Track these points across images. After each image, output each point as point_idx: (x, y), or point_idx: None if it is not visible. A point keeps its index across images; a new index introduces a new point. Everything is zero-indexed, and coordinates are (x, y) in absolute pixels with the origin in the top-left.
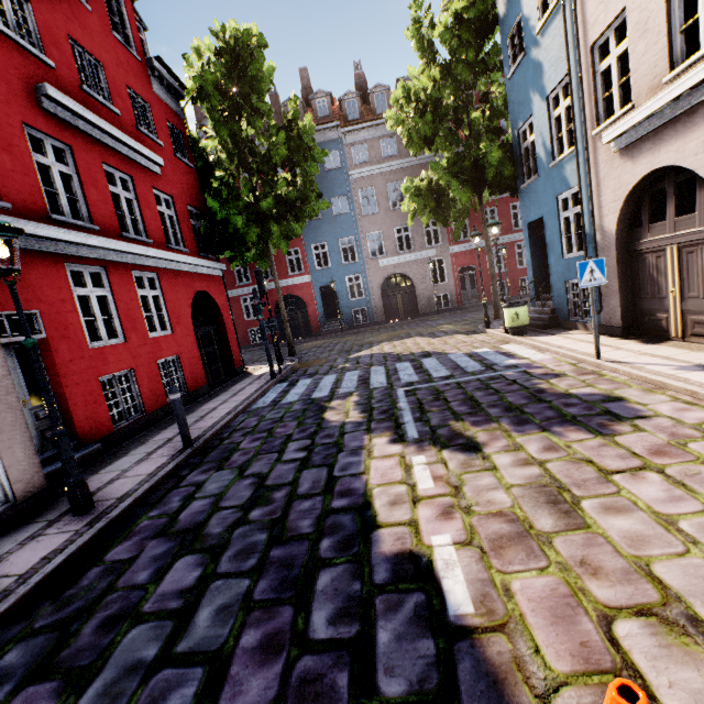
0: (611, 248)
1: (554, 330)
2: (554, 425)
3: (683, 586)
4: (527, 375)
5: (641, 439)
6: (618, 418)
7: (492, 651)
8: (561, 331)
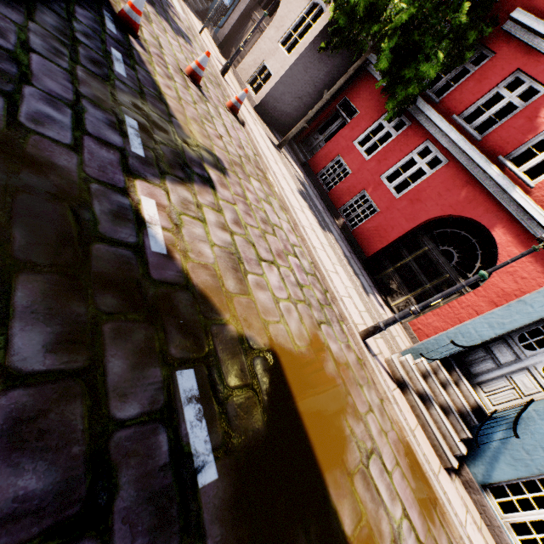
0: (247, 2)
1: (199, 18)
2: (163, 18)
3: (163, 43)
4: (168, 6)
5: (184, 44)
6: (184, 39)
7: (110, 0)
8: (201, 22)
